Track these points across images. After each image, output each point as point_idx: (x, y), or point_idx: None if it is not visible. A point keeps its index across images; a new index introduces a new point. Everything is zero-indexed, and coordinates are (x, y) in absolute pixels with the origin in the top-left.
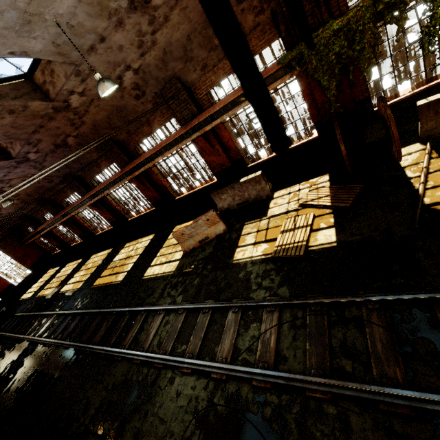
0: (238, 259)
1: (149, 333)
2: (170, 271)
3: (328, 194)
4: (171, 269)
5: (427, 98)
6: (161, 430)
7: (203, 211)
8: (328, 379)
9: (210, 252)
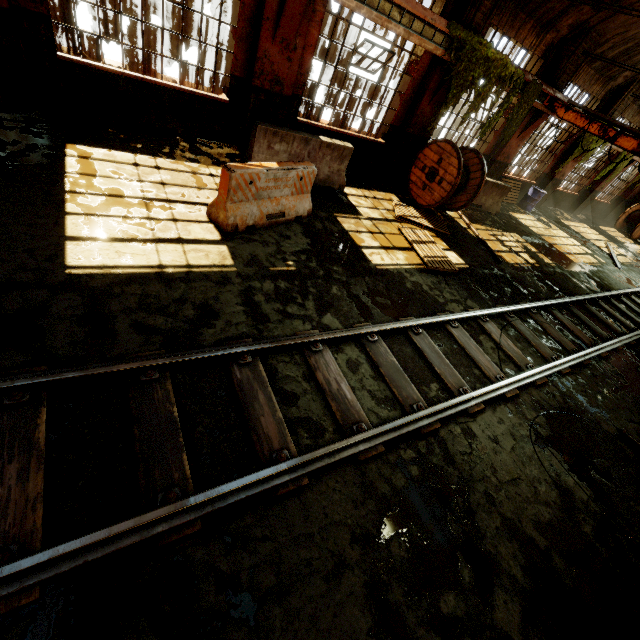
0: (383, 264)
1: (338, 393)
2: (220, 265)
3: (423, 217)
4: (219, 261)
5: None
6: (526, 489)
7: (174, 148)
8: (567, 358)
9: (309, 244)
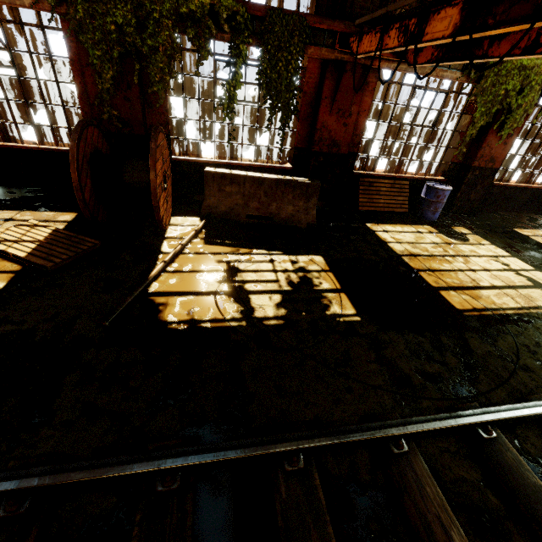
0: None
1: None
2: None
3: (40, 240)
4: None
5: (216, 168)
6: None
7: None
8: None
9: None
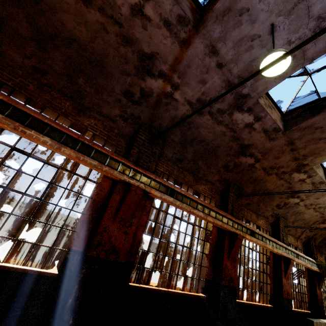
0: None
1: None
2: None
3: None
4: None
5: None
6: None
7: None
8: None
9: None
